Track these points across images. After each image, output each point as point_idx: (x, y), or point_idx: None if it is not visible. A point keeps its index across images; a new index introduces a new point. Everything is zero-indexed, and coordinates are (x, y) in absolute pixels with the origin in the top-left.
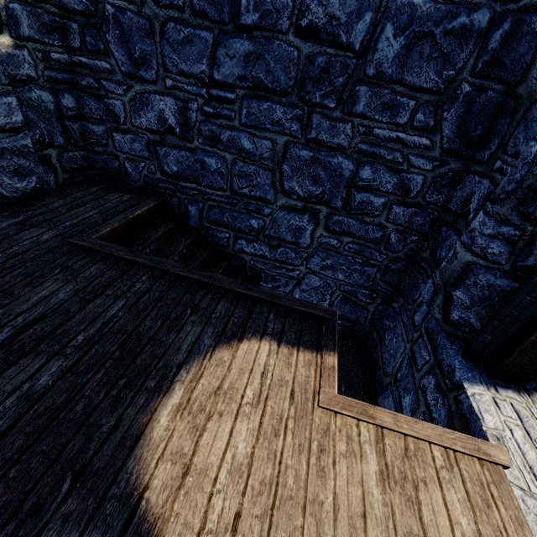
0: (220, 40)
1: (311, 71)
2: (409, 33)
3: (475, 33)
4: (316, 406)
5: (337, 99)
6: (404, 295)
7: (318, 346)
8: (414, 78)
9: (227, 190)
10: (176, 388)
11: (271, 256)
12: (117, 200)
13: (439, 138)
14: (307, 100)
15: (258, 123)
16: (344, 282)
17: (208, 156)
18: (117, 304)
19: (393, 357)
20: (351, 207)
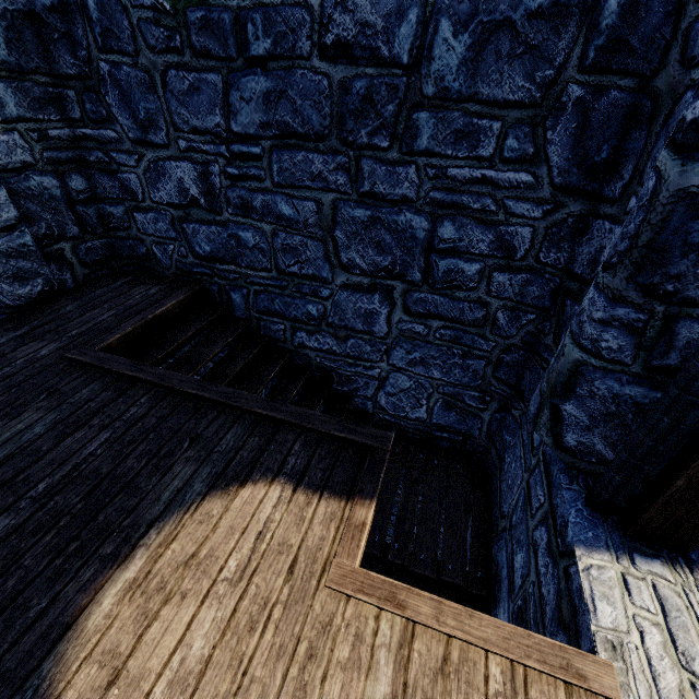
0: (231, 82)
1: (350, 103)
2: (476, 27)
3: (576, 7)
4: (323, 585)
5: (390, 135)
6: (525, 400)
7: (352, 490)
8: (493, 89)
9: (273, 269)
10: (137, 555)
11: (340, 350)
12: (141, 296)
13: (545, 170)
14: (351, 142)
15: (294, 181)
16: (442, 381)
17: (243, 229)
18: (100, 437)
19: (510, 491)
20: (435, 280)
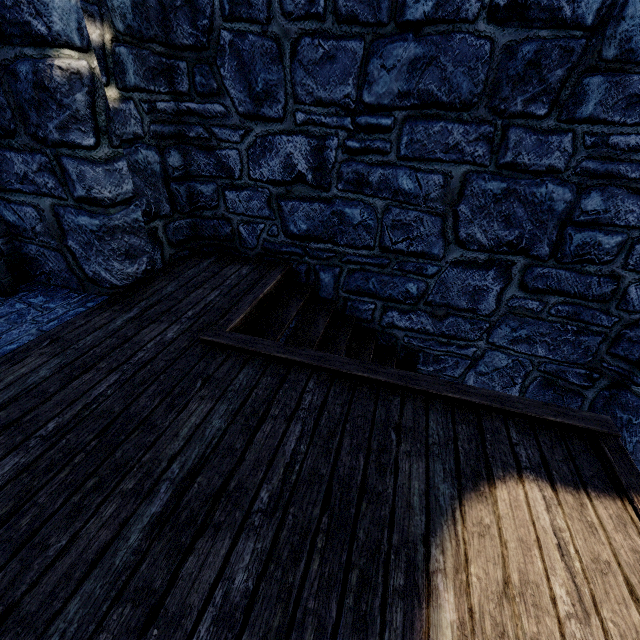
0: (373, 49)
1: (511, 68)
2: None
3: None
4: None
5: (551, 102)
6: None
7: (613, 485)
8: None
9: (375, 247)
10: (439, 586)
11: (434, 330)
12: (236, 276)
13: None
14: (502, 110)
15: (423, 153)
16: (546, 359)
17: (350, 206)
18: (292, 430)
19: None
20: (565, 254)
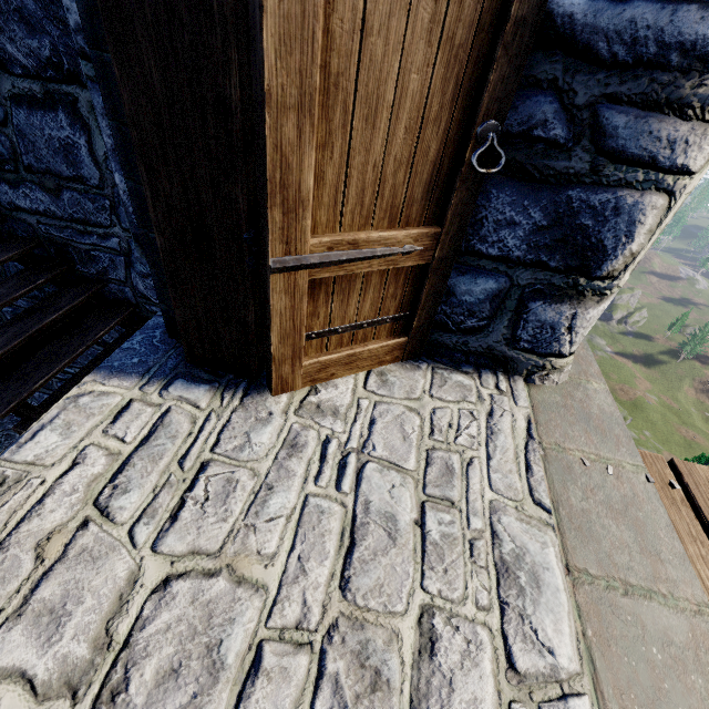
0: None
1: None
2: None
3: None
4: None
5: None
6: None
7: None
8: None
9: None
10: None
11: (61, 212)
12: None
13: None
14: None
15: None
16: None
17: None
18: None
19: None
20: None
